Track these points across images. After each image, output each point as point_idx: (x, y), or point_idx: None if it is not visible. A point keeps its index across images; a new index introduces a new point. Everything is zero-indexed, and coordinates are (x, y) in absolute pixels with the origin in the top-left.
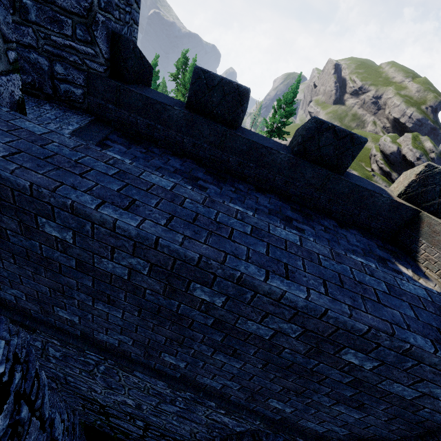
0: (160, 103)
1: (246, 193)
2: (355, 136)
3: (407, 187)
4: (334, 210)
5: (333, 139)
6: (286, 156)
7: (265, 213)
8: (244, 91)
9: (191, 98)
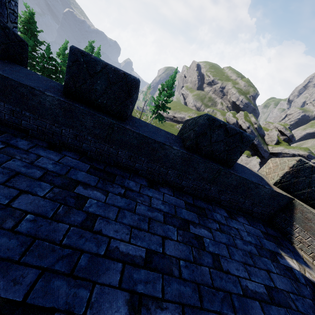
0: (25, 86)
1: (137, 193)
2: (244, 134)
3: (282, 177)
4: (223, 199)
5: (224, 136)
6: (180, 151)
7: (160, 223)
8: (132, 81)
9: (68, 83)
